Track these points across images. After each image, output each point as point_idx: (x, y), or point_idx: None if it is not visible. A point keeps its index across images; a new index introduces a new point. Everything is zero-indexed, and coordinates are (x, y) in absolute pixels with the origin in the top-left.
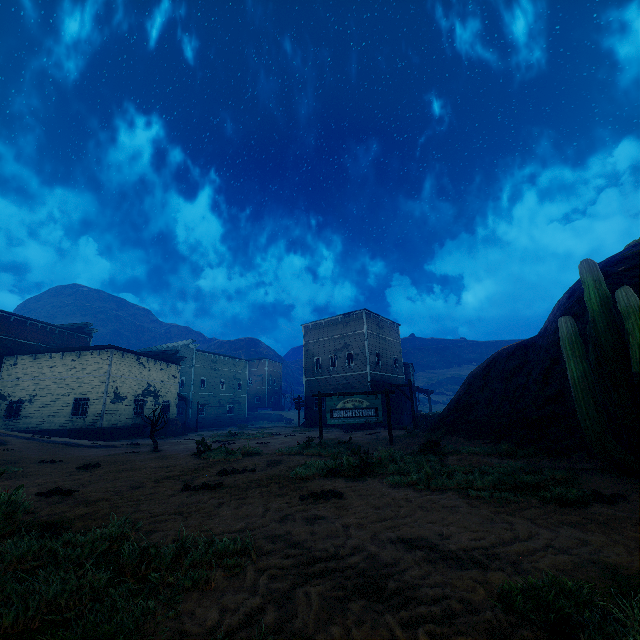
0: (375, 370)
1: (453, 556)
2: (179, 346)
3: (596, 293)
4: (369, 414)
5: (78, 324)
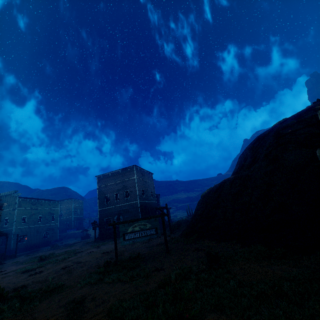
0: (142, 200)
1: None
2: (4, 195)
3: None
4: (151, 233)
5: None
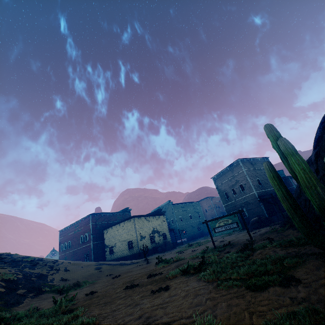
0: (259, 189)
1: None
2: (165, 205)
3: (275, 143)
4: (234, 226)
5: (124, 209)
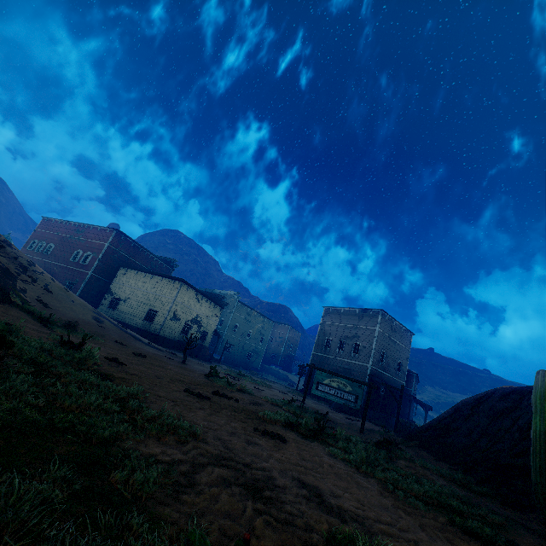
0: (377, 366)
1: (328, 506)
2: (228, 294)
3: None
4: (349, 398)
5: (168, 258)
